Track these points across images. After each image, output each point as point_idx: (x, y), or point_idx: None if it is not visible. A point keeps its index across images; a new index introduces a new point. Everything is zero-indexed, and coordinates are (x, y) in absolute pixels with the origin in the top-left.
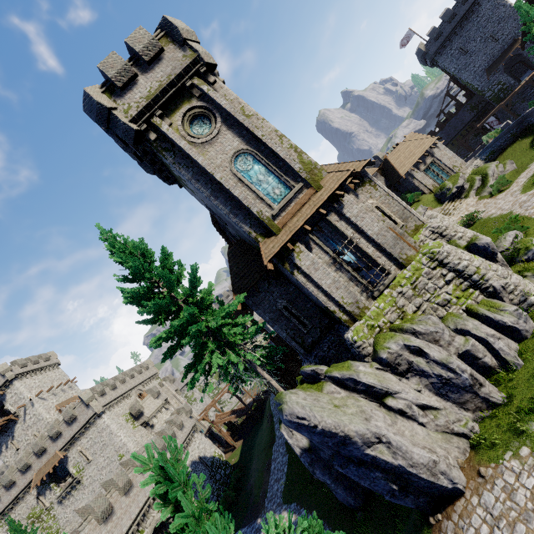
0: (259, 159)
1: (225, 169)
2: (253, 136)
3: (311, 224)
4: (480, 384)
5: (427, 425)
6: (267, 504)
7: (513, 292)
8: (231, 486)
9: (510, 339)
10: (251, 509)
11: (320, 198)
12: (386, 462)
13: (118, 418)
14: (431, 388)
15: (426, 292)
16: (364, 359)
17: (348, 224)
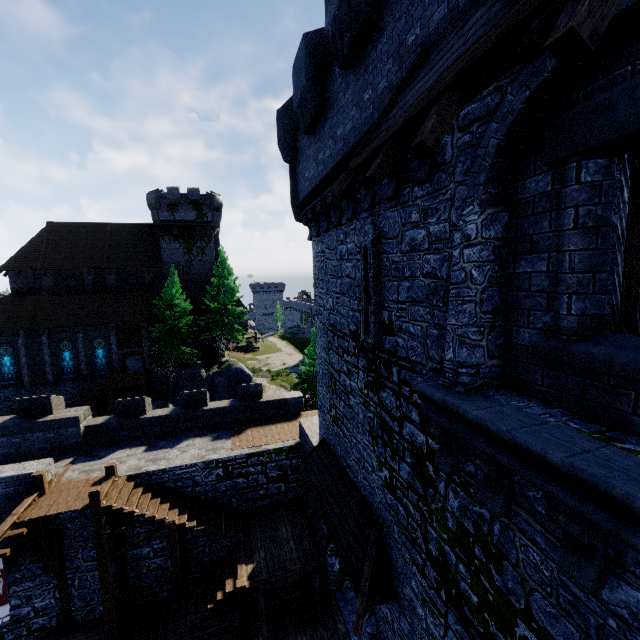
0: None
1: None
2: None
3: None
4: None
5: None
6: None
7: None
8: None
9: None
10: None
11: None
12: None
13: None
14: None
15: None
16: None
17: None
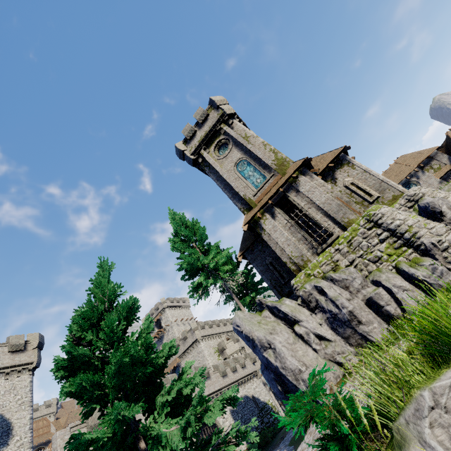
0: (250, 162)
1: (231, 172)
2: (247, 149)
3: (276, 200)
4: (358, 321)
5: (319, 352)
6: (280, 444)
7: (447, 249)
8: (270, 429)
9: (426, 294)
10: (272, 446)
11: (282, 181)
12: (271, 363)
13: (210, 348)
14: (328, 322)
15: (360, 249)
16: (297, 299)
17: (303, 197)
